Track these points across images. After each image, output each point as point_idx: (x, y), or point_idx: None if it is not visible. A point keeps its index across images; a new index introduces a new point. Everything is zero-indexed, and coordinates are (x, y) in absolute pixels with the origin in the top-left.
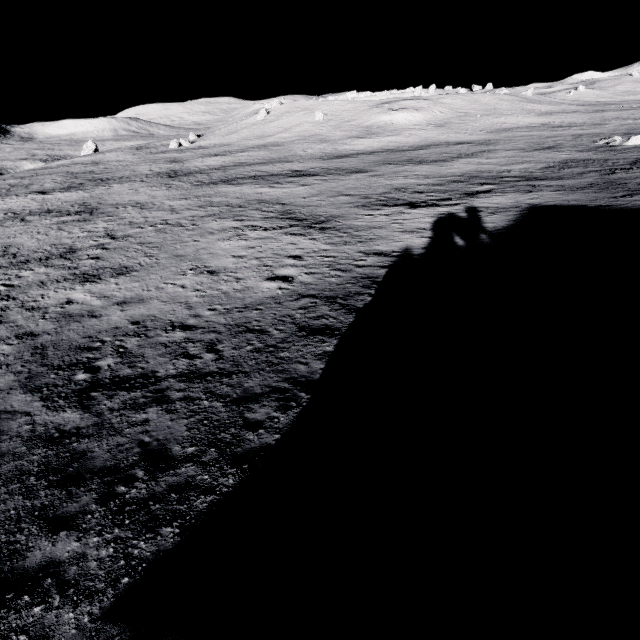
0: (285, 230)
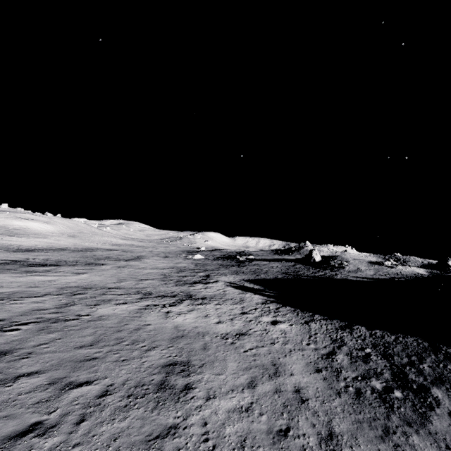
0: (186, 303)
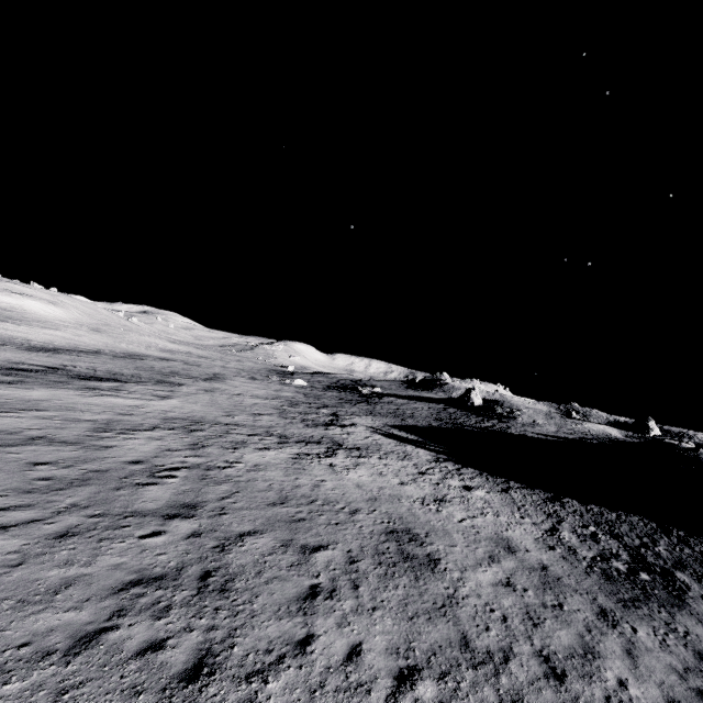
0: (343, 454)
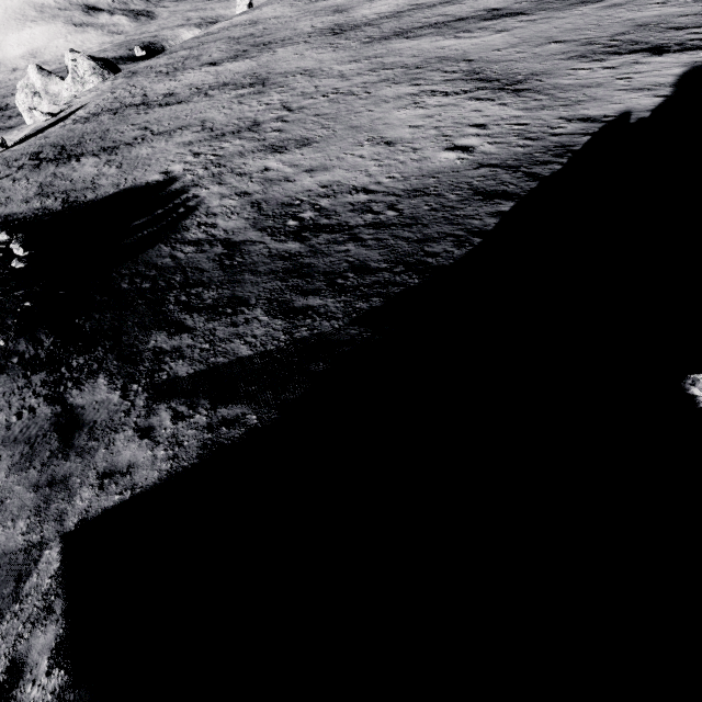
0: (470, 95)
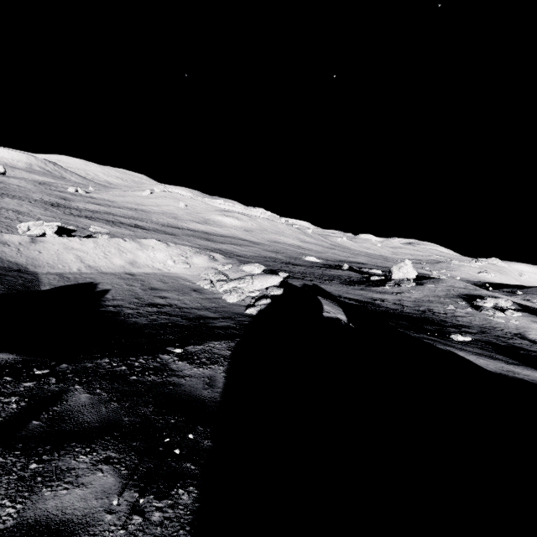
0: None
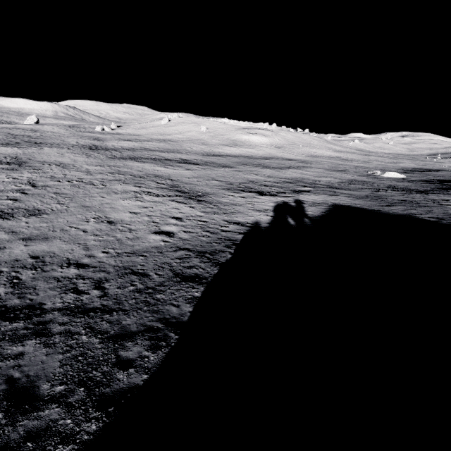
0: (172, 198)
